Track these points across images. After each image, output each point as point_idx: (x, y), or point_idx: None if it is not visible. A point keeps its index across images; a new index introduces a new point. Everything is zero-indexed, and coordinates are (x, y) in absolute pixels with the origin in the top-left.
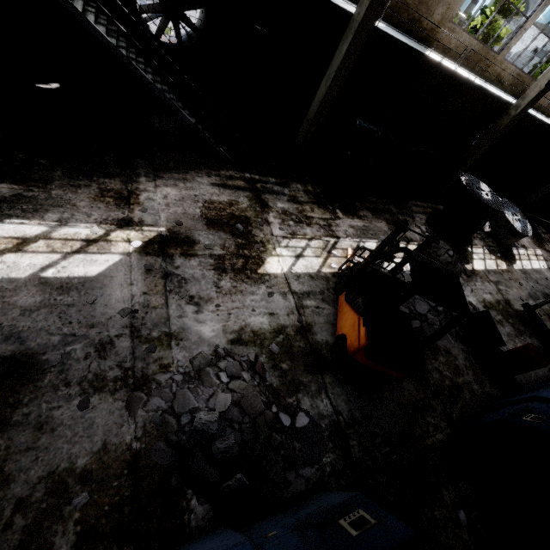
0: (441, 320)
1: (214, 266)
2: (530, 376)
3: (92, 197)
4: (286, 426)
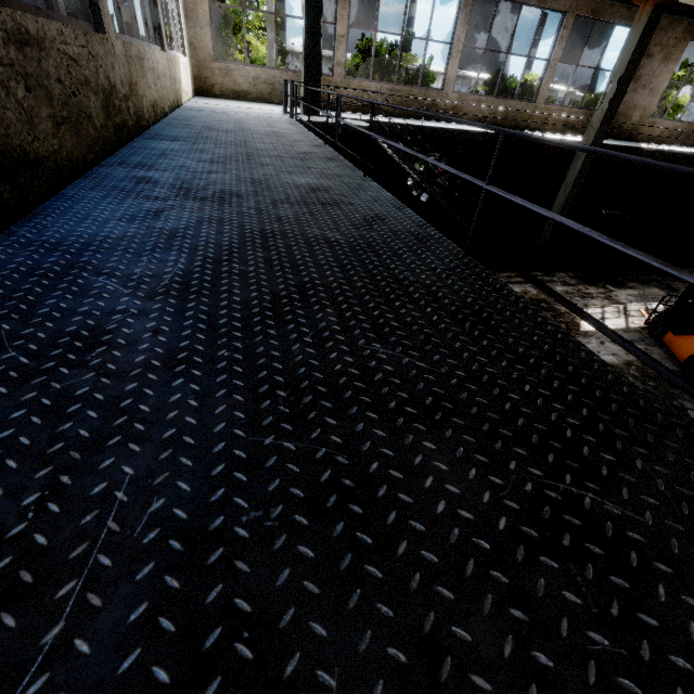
0: None
1: None
2: None
3: None
4: (685, 414)
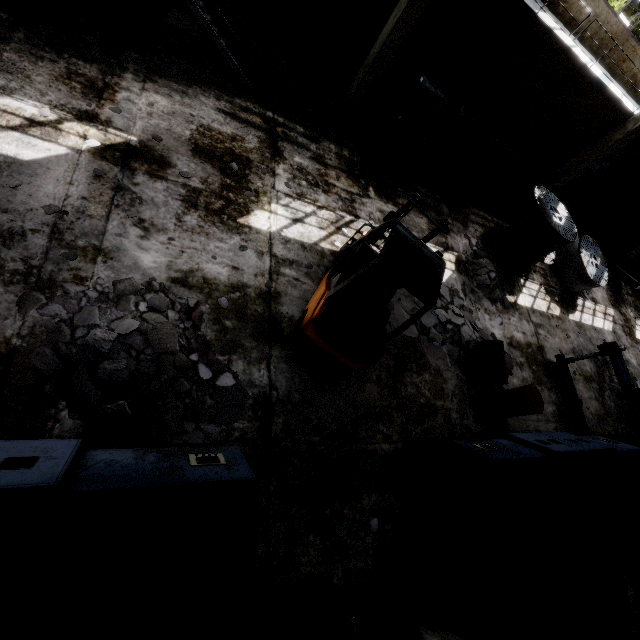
0: (445, 340)
1: (184, 198)
2: (528, 427)
3: (54, 75)
4: (202, 378)
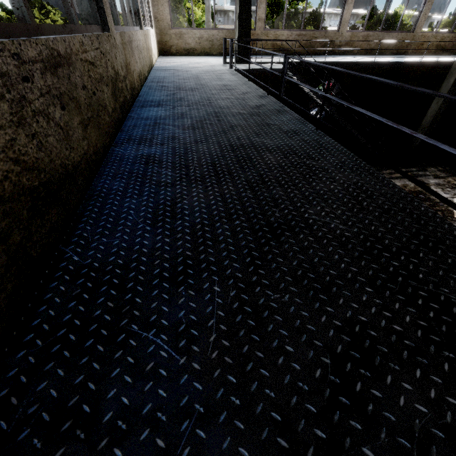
0: None
1: None
2: None
3: None
4: None
